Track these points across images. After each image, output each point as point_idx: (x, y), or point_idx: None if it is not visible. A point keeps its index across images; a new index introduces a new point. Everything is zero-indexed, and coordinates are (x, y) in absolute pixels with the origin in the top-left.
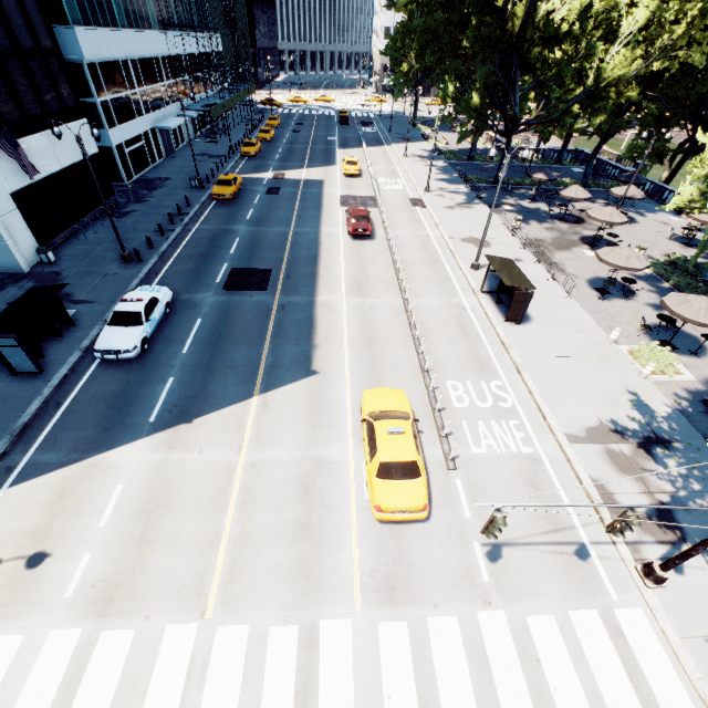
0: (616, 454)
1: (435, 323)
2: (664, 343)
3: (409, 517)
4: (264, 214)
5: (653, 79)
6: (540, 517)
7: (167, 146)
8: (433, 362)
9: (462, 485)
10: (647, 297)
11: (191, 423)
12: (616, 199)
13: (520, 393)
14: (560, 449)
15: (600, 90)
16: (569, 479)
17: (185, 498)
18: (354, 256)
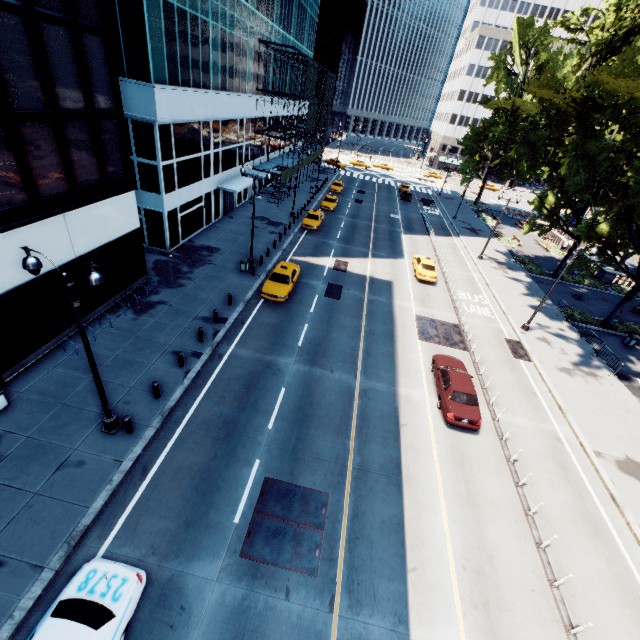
0: None
1: None
2: None
3: None
4: (322, 336)
5: None
6: None
7: (227, 204)
8: None
9: None
10: None
11: None
12: None
13: None
14: None
15: None
16: None
17: None
18: (457, 476)
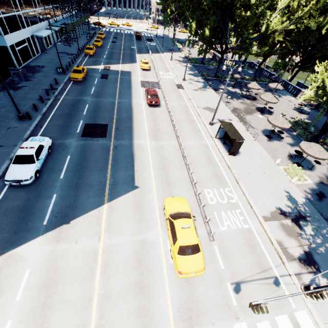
0: (285, 225)
1: (195, 155)
2: (297, 164)
3: (196, 275)
4: (101, 90)
5: (289, 31)
6: (256, 264)
7: (41, 46)
8: (196, 178)
9: (218, 249)
10: (287, 139)
11: (69, 223)
12: (269, 88)
13: (239, 194)
14: (260, 224)
15: (266, 35)
16: (266, 241)
17: (69, 274)
18: (151, 116)
